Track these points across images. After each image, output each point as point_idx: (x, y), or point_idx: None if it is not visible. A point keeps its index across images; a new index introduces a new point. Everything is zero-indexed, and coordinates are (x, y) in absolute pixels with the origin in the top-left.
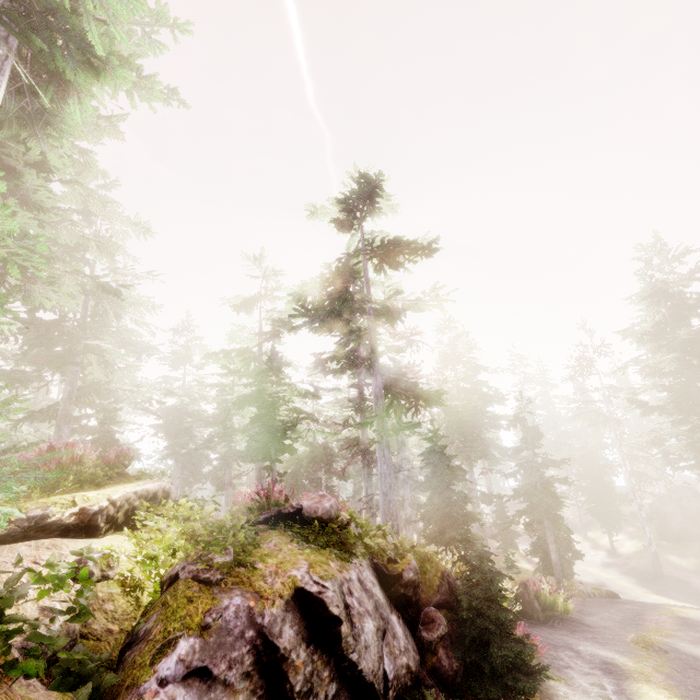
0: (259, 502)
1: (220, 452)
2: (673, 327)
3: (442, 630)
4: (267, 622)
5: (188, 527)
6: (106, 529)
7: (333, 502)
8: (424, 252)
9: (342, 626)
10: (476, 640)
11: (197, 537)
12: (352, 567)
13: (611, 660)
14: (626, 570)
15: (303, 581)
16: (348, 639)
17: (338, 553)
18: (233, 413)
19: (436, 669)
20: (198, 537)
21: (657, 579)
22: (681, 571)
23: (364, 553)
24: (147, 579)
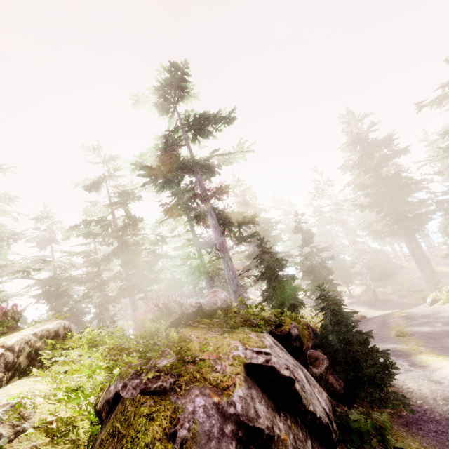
0: (162, 311)
1: (96, 302)
2: (367, 158)
3: (326, 363)
4: (239, 408)
5: (113, 343)
6: (7, 379)
7: (225, 293)
8: (226, 120)
9: (295, 384)
10: (348, 361)
11: (126, 350)
12: (264, 335)
13: (395, 348)
14: (360, 303)
15: (247, 357)
16: (303, 393)
17: (252, 328)
18: (101, 270)
19: (332, 392)
20: (127, 350)
21: (377, 302)
22: (387, 295)
23: (264, 324)
24: (77, 414)
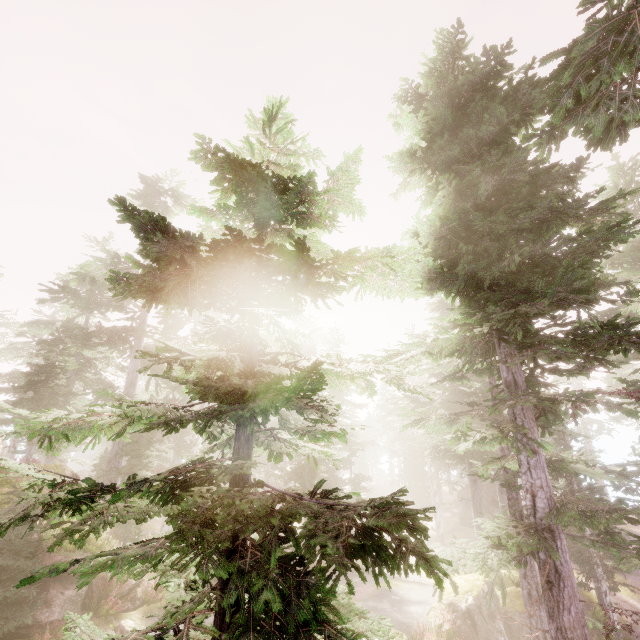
0: None
1: None
2: None
3: None
4: None
5: None
6: None
7: None
8: None
9: None
10: None
11: None
12: None
13: None
14: None
15: None
16: None
17: None
18: None
19: None
20: None
21: None
22: None
23: None
24: None
